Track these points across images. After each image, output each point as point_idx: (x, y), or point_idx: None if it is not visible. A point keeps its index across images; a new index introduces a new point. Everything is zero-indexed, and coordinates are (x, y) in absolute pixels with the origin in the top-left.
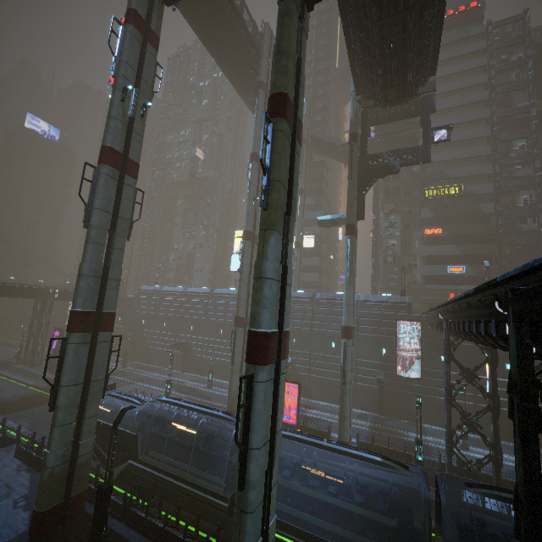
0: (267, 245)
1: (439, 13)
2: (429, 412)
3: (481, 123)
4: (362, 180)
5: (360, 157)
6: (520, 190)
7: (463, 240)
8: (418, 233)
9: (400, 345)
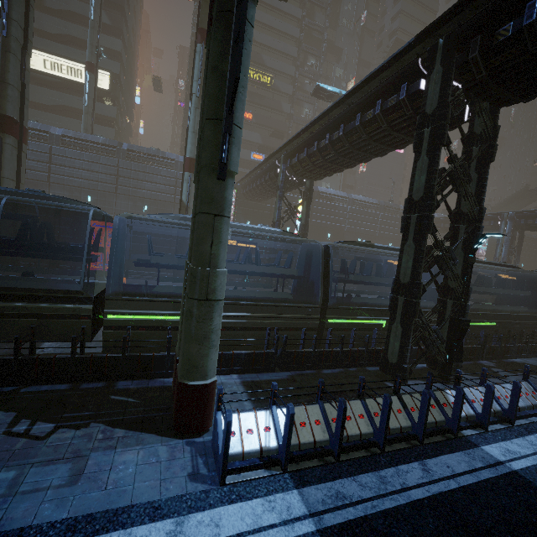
0: None
1: None
2: None
3: (295, 21)
4: None
5: None
6: (307, 101)
7: (266, 132)
8: None
9: None
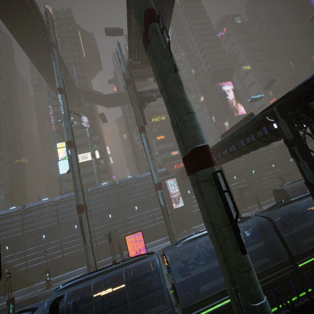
0: (184, 93)
1: (168, 23)
2: (192, 220)
3: None
4: (140, 104)
5: (134, 92)
6: None
7: (173, 140)
8: (153, 140)
9: (170, 193)
